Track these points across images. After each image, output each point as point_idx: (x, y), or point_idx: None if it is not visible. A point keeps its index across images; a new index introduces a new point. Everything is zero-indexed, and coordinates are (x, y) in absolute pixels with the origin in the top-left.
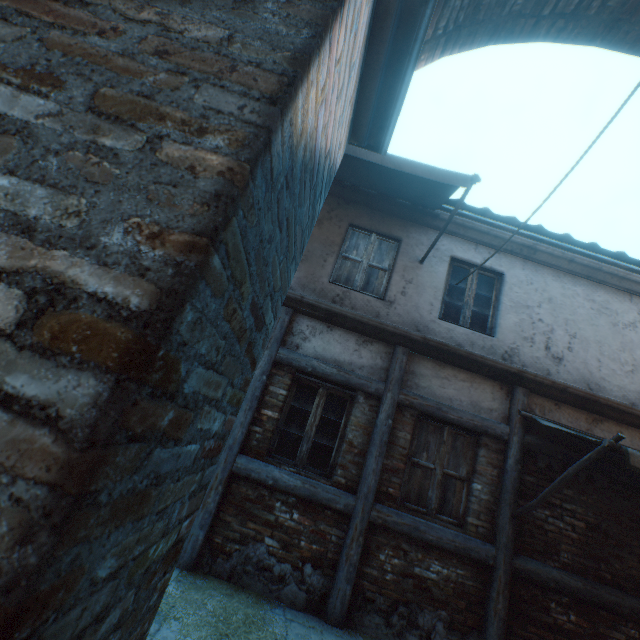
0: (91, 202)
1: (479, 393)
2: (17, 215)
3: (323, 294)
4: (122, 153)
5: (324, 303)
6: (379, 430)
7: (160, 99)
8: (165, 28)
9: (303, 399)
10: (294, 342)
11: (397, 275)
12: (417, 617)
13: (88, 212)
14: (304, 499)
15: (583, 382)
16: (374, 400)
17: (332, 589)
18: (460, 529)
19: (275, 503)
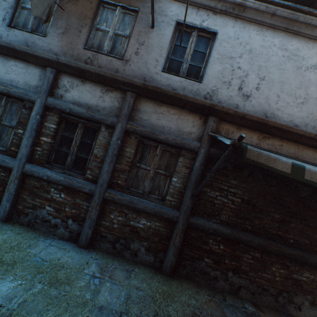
0: None
1: (184, 122)
2: None
3: (79, 58)
4: None
5: (73, 62)
6: (112, 147)
7: None
8: None
9: (70, 131)
10: (59, 93)
11: (133, 39)
12: (130, 245)
13: None
14: (67, 187)
15: (262, 112)
16: (112, 129)
17: (81, 231)
18: (161, 202)
19: (51, 189)
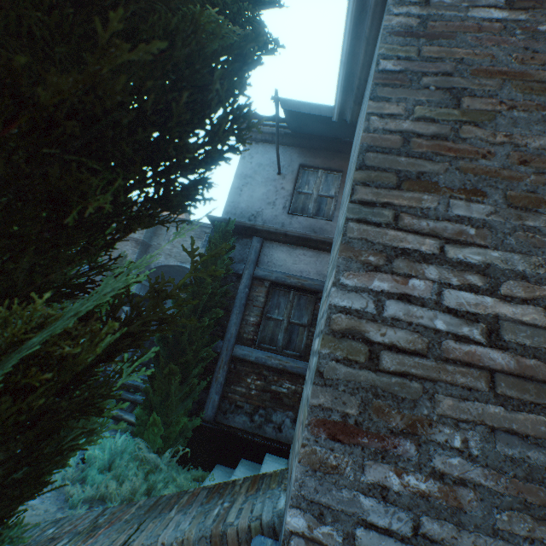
0: (543, 258)
1: None
2: (513, 271)
3: None
4: (540, 228)
5: None
6: None
7: (539, 192)
8: (514, 145)
9: None
10: None
11: None
12: None
13: (544, 264)
14: None
15: None
16: None
17: None
18: None
19: None
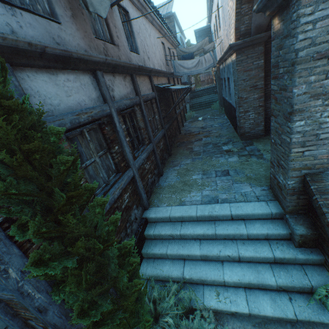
0: None
1: (147, 84)
2: None
3: (99, 50)
4: None
5: (115, 60)
6: (146, 117)
7: None
8: None
9: (124, 124)
10: (111, 95)
11: (111, 22)
12: (164, 157)
13: None
14: (147, 157)
15: (153, 66)
16: (138, 106)
17: (160, 169)
18: (159, 131)
19: (145, 166)
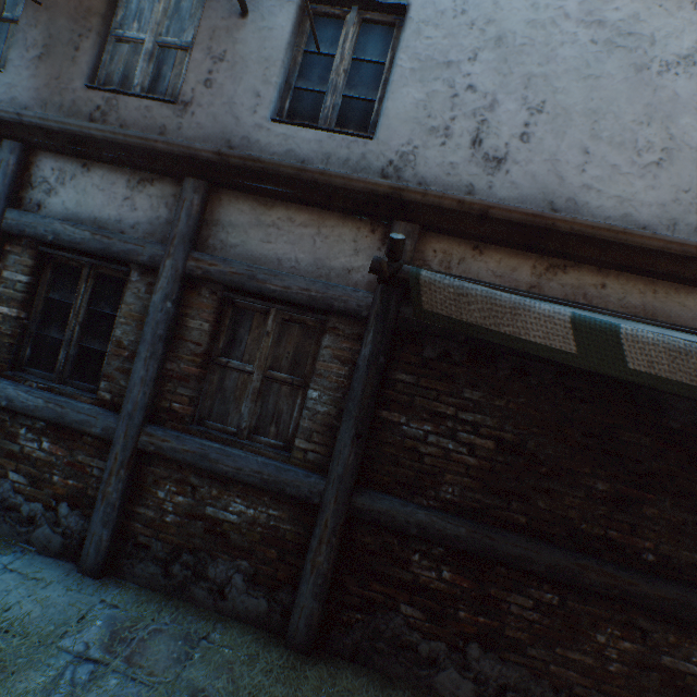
0: None
1: (331, 244)
2: None
3: (76, 111)
4: None
5: (52, 119)
6: (152, 320)
7: None
8: None
9: (66, 288)
10: (34, 199)
11: (199, 50)
12: (207, 568)
13: None
14: (56, 423)
15: (542, 200)
16: (155, 276)
17: (87, 534)
18: (282, 456)
19: (20, 430)
